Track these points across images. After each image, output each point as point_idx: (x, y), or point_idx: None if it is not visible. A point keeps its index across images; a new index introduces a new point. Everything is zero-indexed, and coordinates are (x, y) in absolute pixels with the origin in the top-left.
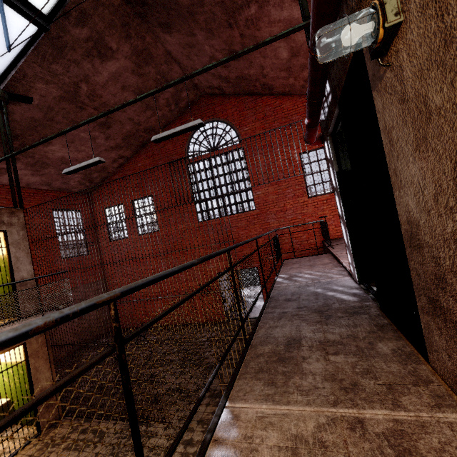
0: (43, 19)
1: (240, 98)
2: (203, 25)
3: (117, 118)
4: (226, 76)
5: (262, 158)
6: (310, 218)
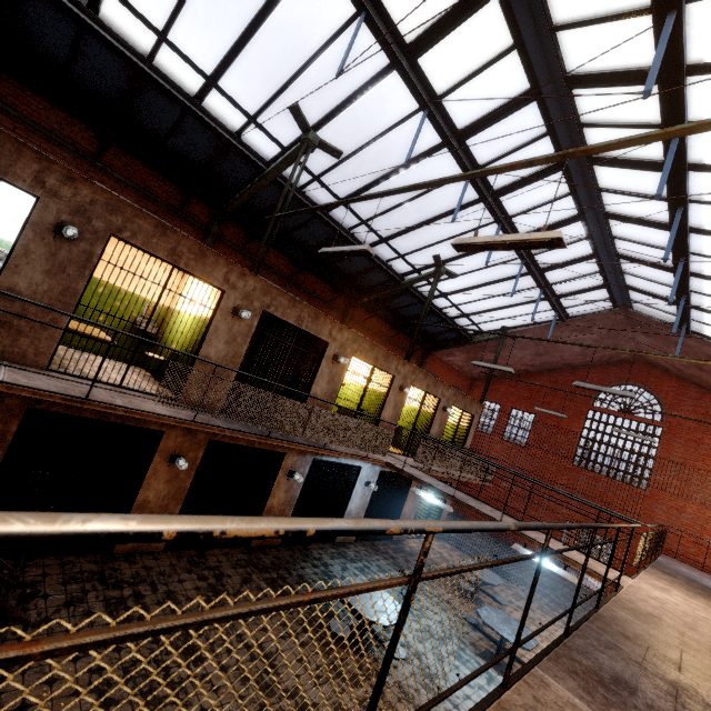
0: (566, 317)
1: (684, 382)
2: (682, 350)
3: (553, 353)
4: (680, 368)
5: (681, 449)
6: (710, 536)
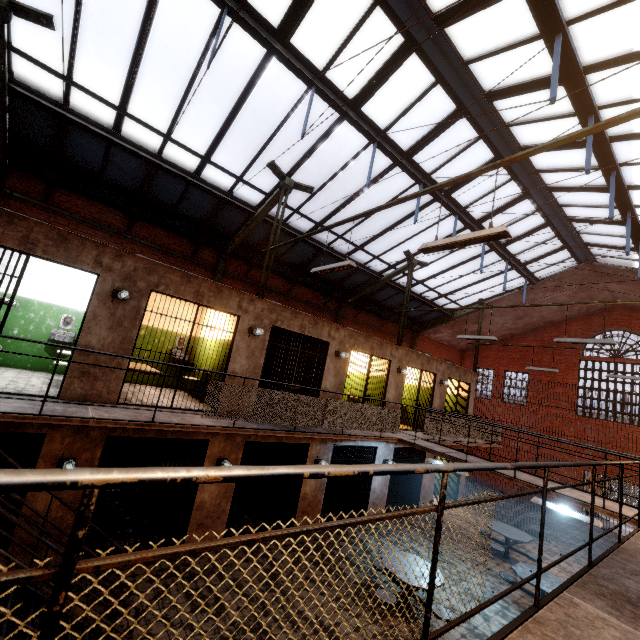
0: (536, 281)
1: None
2: None
3: (532, 315)
4: None
5: None
6: None
